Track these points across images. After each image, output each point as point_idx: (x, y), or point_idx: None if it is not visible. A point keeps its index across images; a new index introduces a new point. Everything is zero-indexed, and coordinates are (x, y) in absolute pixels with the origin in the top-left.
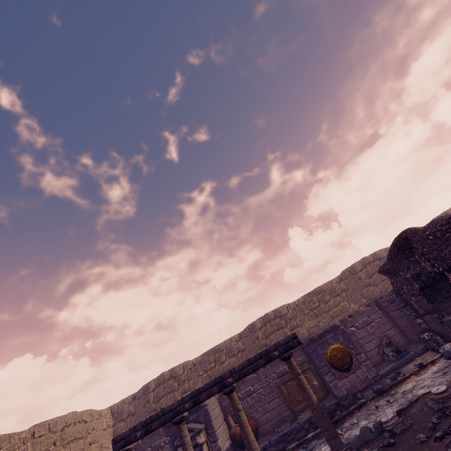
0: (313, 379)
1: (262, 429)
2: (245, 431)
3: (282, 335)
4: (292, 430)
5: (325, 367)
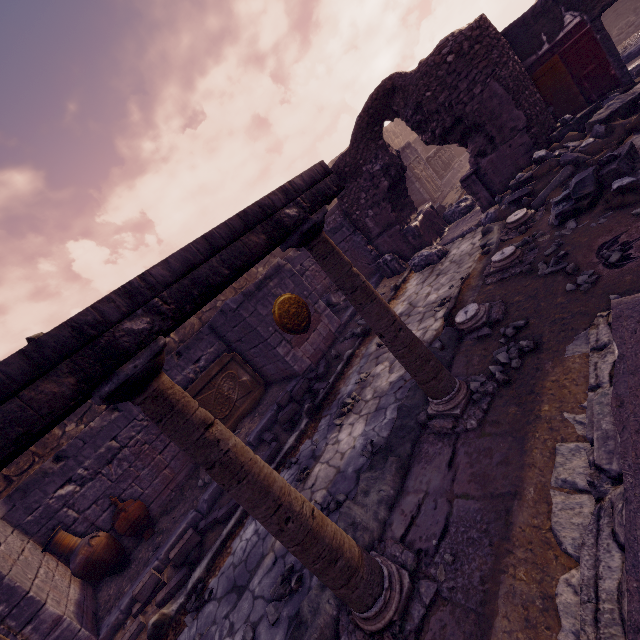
0: (242, 374)
1: (157, 506)
2: (256, 478)
3: None
4: None
5: (275, 335)
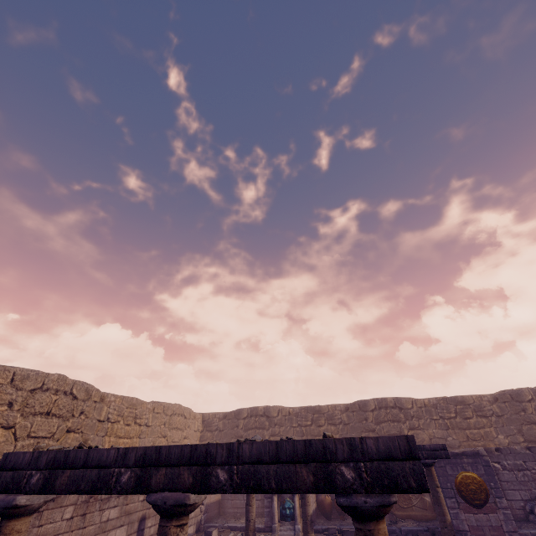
0: (426, 494)
1: None
2: None
3: (397, 430)
4: (391, 531)
5: (450, 490)
